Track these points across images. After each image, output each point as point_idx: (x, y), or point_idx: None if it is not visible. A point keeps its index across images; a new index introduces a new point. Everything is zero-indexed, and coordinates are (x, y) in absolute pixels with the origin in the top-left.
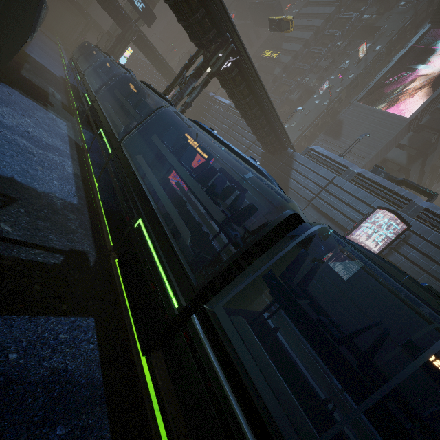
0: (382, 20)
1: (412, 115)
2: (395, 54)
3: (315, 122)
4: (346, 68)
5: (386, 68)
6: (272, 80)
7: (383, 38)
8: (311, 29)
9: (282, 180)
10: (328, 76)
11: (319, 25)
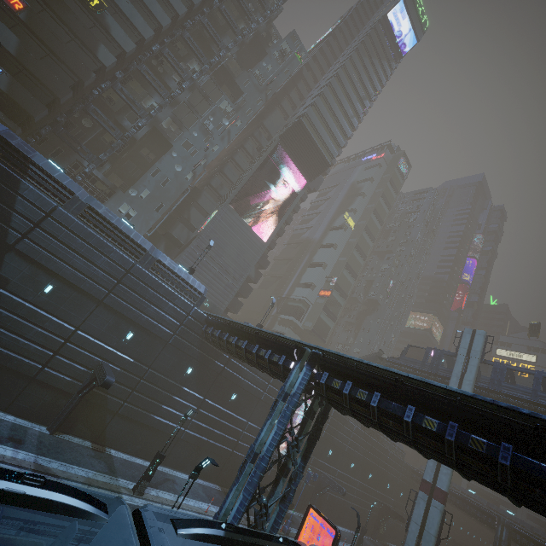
0: (242, 80)
1: (268, 241)
2: (248, 140)
3: (178, 204)
4: (210, 130)
5: (252, 171)
6: (93, 70)
7: (244, 112)
8: (165, 3)
9: (233, 381)
10: (188, 125)
11: (180, 14)
